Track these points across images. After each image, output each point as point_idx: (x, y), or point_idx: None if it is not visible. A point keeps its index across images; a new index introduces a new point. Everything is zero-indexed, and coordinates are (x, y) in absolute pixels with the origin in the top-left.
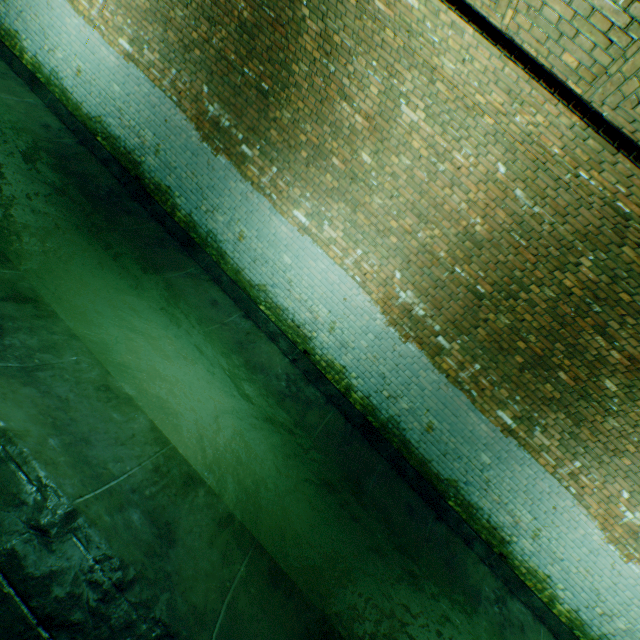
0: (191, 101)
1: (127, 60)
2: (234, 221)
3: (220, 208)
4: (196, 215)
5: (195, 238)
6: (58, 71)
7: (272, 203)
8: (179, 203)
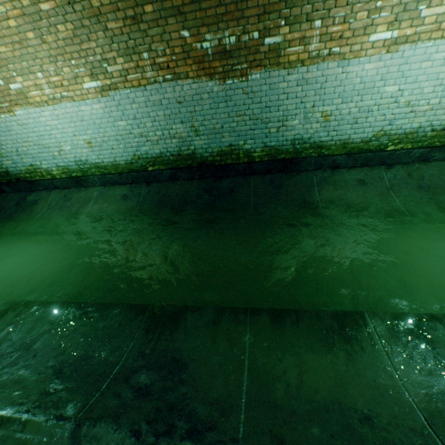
0: (183, 62)
1: (105, 95)
2: (309, 112)
3: (287, 116)
4: (270, 142)
5: (284, 157)
6: (79, 159)
7: (337, 58)
8: (248, 148)
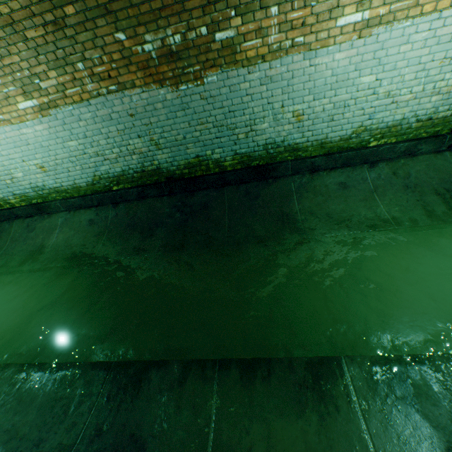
0: (125, 69)
1: (45, 114)
2: (278, 113)
3: (254, 119)
4: (240, 149)
5: (258, 164)
6: (35, 185)
7: (302, 49)
8: (217, 157)
